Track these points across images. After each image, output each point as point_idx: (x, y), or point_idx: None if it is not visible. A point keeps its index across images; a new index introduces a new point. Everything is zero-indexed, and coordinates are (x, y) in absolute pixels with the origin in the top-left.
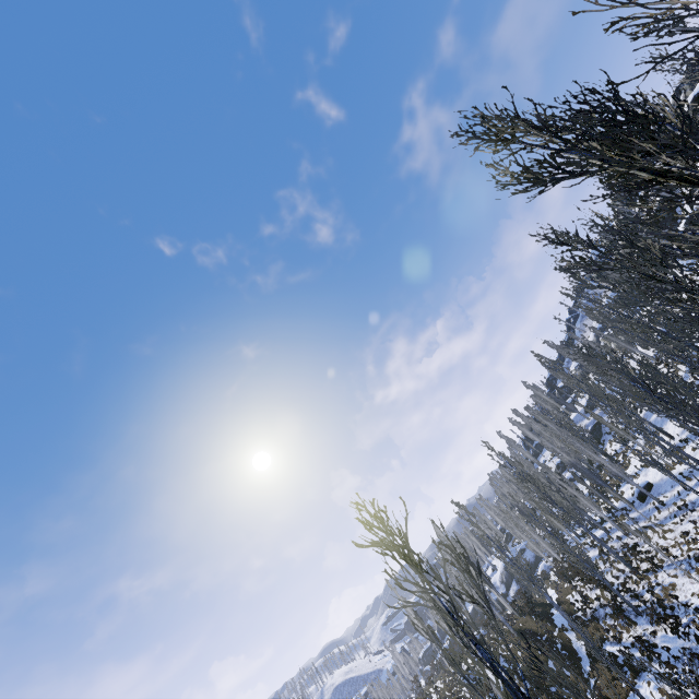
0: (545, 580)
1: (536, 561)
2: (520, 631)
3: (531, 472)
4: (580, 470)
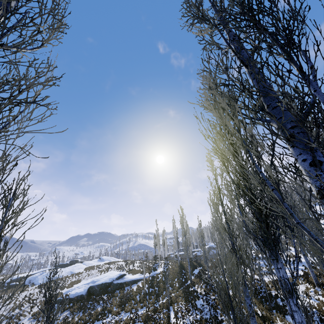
0: None
1: None
2: (181, 265)
3: None
4: None
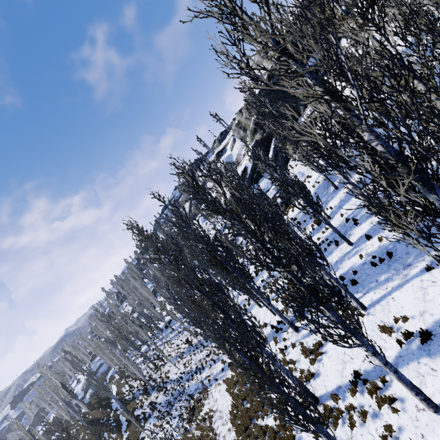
0: (111, 380)
1: (109, 369)
2: (90, 422)
3: (117, 314)
4: (144, 315)
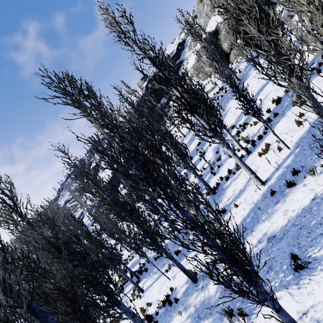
0: None
1: None
2: None
3: None
4: None
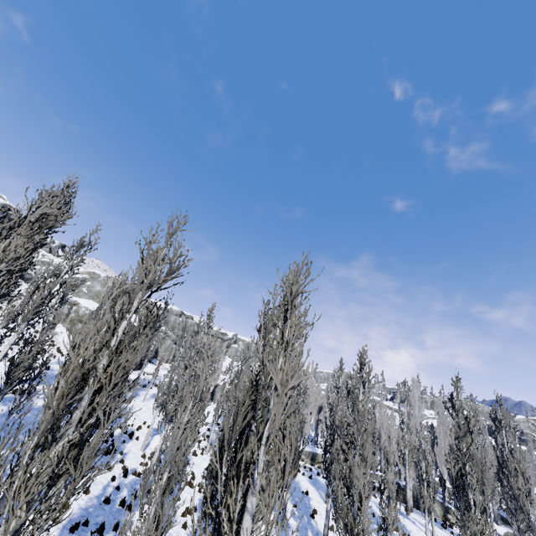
0: None
1: None
2: None
3: None
4: None
